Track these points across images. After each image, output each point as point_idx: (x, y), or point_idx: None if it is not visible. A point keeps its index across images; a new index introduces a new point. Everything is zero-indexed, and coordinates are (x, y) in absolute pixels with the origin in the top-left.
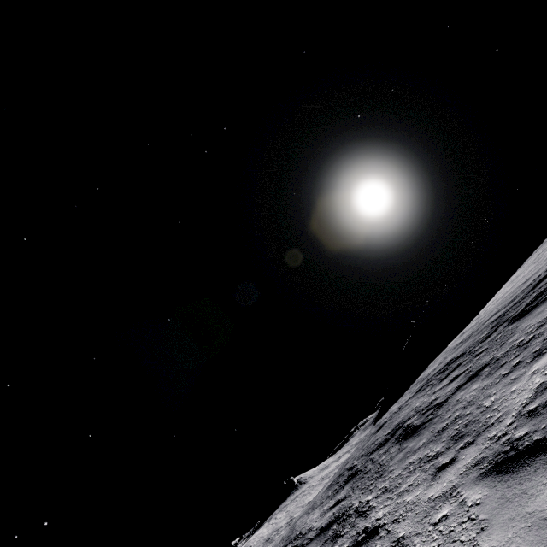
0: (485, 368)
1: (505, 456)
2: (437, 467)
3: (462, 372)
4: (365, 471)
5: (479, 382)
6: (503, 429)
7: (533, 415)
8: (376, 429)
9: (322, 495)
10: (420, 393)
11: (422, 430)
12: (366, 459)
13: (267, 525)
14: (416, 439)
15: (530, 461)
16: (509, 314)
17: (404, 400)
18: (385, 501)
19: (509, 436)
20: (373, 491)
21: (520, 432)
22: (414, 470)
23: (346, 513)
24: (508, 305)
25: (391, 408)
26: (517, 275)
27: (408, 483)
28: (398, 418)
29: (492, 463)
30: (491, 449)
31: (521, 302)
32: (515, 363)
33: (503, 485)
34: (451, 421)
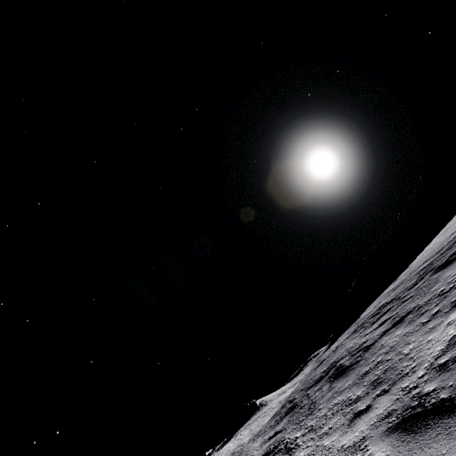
0: (408, 315)
1: (412, 412)
2: (354, 413)
3: (390, 317)
4: (301, 406)
5: (401, 328)
6: (415, 381)
7: (443, 370)
8: (317, 365)
9: (267, 424)
10: (355, 334)
11: (350, 371)
12: (303, 394)
13: (234, 440)
14: (344, 380)
15: (433, 423)
16: (435, 264)
17: (342, 339)
18: (308, 441)
19: (419, 389)
20: (303, 427)
21: (429, 386)
22: (337, 412)
23: (278, 447)
24: (436, 255)
25: (332, 346)
26: (447, 228)
27: (329, 425)
28: (334, 357)
29: (400, 418)
30: (401, 402)
31: (446, 253)
32: (435, 312)
33: (405, 446)
34: (374, 366)
